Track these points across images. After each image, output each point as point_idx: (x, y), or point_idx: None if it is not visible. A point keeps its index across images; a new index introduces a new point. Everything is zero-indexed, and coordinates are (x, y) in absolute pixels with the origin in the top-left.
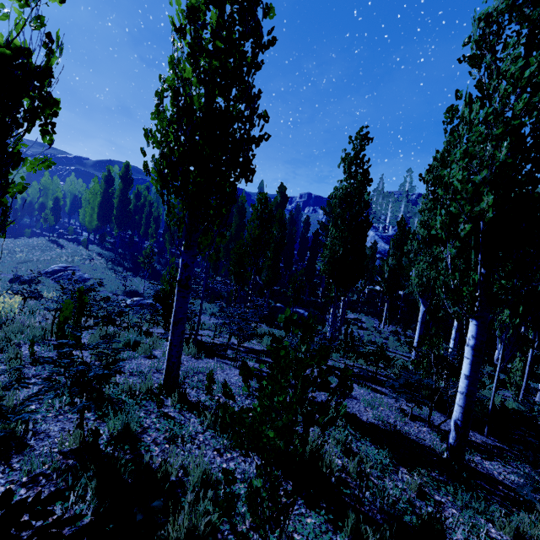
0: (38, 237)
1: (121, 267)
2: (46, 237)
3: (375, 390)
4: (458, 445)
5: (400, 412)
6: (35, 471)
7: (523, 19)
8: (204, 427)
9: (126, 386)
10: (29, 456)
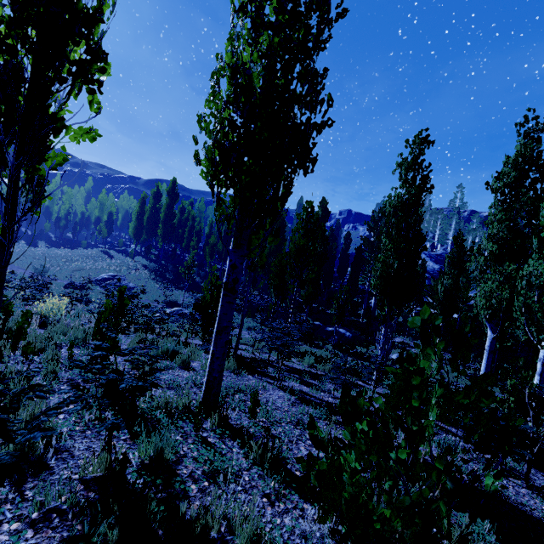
0: (92, 248)
1: (163, 277)
2: (99, 248)
3: (443, 429)
4: None
5: (483, 462)
6: (48, 504)
7: None
8: (249, 461)
9: (161, 400)
10: (45, 482)
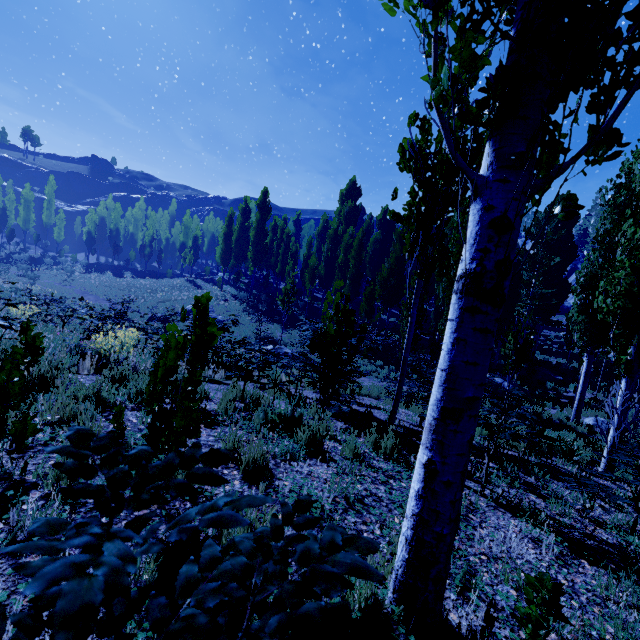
0: (178, 278)
1: (255, 309)
2: (185, 277)
3: None
4: None
5: None
6: None
7: None
8: None
9: None
10: None
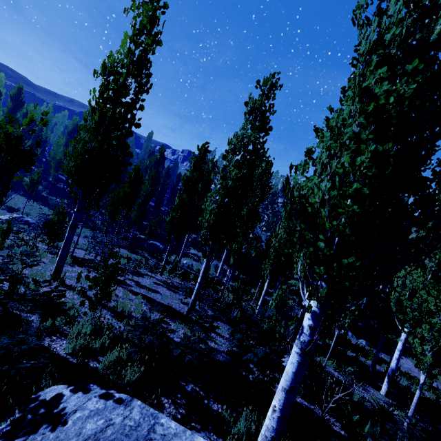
0: None
1: None
2: None
3: (175, 292)
4: (190, 310)
5: (181, 301)
6: None
7: (239, 151)
8: (74, 294)
9: (31, 273)
10: None
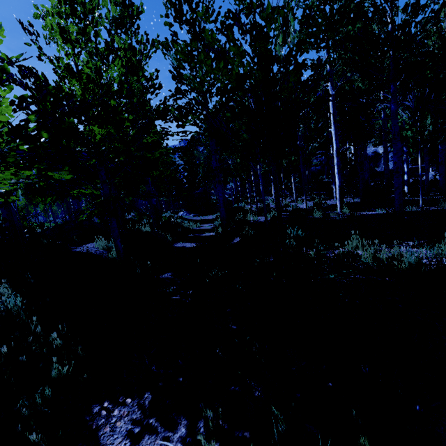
0: None
1: None
2: None
3: None
4: None
5: None
6: None
7: None
8: None
9: None
10: None
